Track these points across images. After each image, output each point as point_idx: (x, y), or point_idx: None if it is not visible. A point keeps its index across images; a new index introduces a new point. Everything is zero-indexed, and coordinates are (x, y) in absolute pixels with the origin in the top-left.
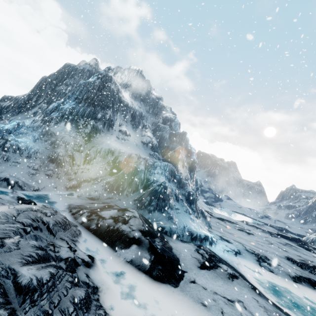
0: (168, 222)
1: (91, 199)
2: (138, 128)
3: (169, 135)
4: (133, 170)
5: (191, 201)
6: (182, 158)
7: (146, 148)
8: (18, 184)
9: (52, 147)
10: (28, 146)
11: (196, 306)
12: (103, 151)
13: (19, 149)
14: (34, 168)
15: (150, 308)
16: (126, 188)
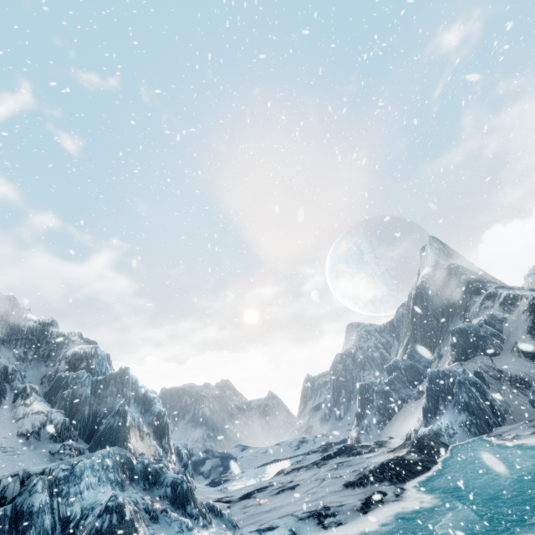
0: None
1: None
2: (2, 404)
3: (91, 387)
4: (13, 522)
5: (183, 499)
6: (136, 421)
7: (38, 444)
8: None
9: None
10: None
11: None
12: None
13: None
14: None
15: None
16: None
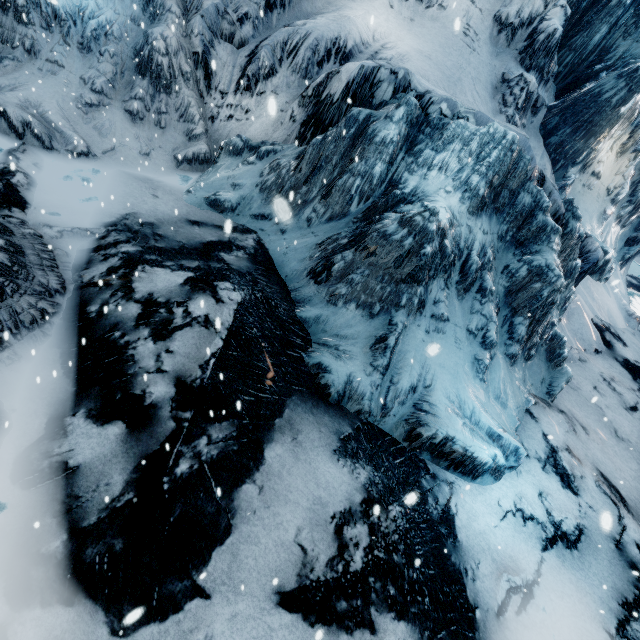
0: (363, 356)
1: (214, 207)
2: None
3: None
4: (356, 137)
5: (524, 302)
6: None
7: (503, 52)
8: (32, 130)
9: (147, 17)
10: (84, 8)
11: None
12: (307, 48)
13: (57, 19)
14: (94, 87)
15: None
16: (313, 200)
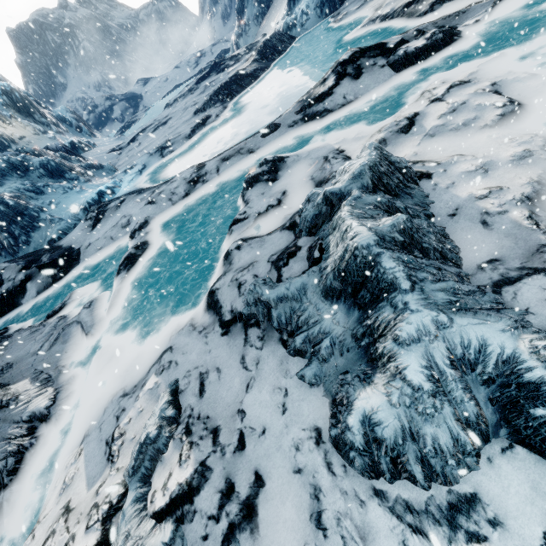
0: (54, 228)
1: None
2: None
3: None
4: None
5: (58, 172)
6: None
7: None
8: None
9: None
10: None
11: (97, 256)
12: None
13: None
14: None
15: (70, 292)
16: None
